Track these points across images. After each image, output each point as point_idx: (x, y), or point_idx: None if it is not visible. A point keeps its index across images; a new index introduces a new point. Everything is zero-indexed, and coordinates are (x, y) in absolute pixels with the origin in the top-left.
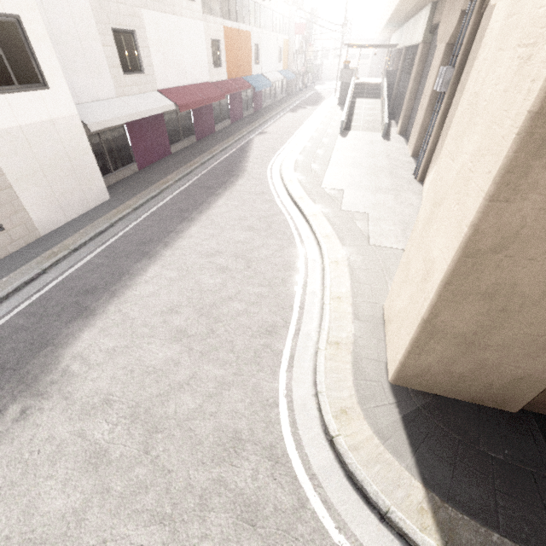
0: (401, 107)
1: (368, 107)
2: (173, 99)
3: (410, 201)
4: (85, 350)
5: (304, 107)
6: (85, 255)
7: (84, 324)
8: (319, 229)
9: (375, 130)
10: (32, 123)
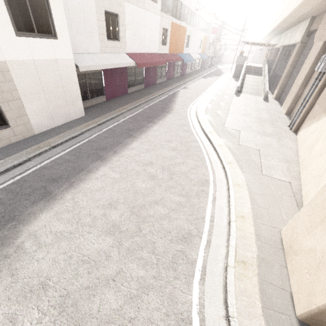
0: (276, 83)
1: (254, 80)
2: (135, 59)
3: (289, 145)
4: (40, 229)
5: (211, 76)
6: (60, 151)
7: (44, 206)
8: (224, 156)
9: (258, 94)
10: (42, 59)
